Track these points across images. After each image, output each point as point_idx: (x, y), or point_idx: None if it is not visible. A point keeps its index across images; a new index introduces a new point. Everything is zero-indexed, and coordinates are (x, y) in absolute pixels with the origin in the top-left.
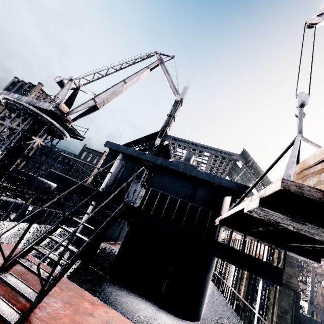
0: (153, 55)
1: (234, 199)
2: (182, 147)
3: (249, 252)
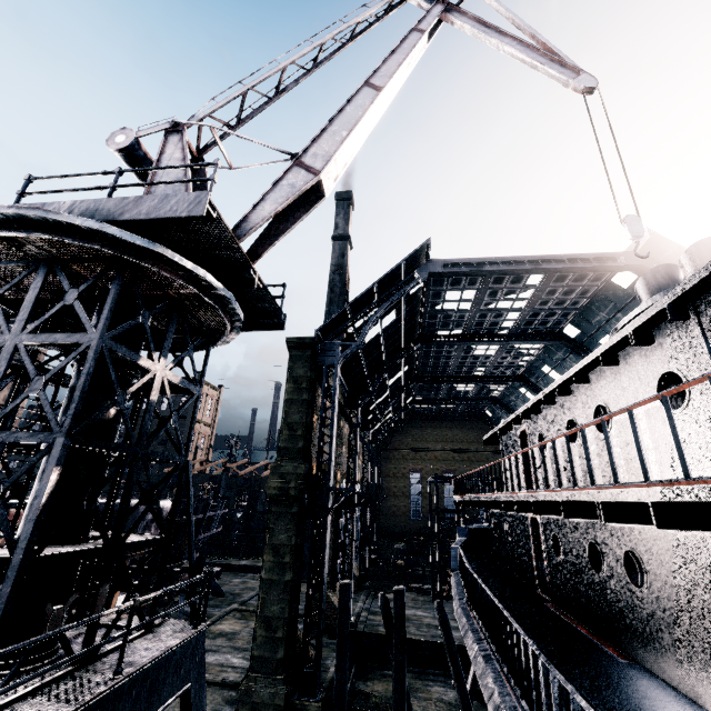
0: (401, 3)
1: None
2: (465, 282)
3: None
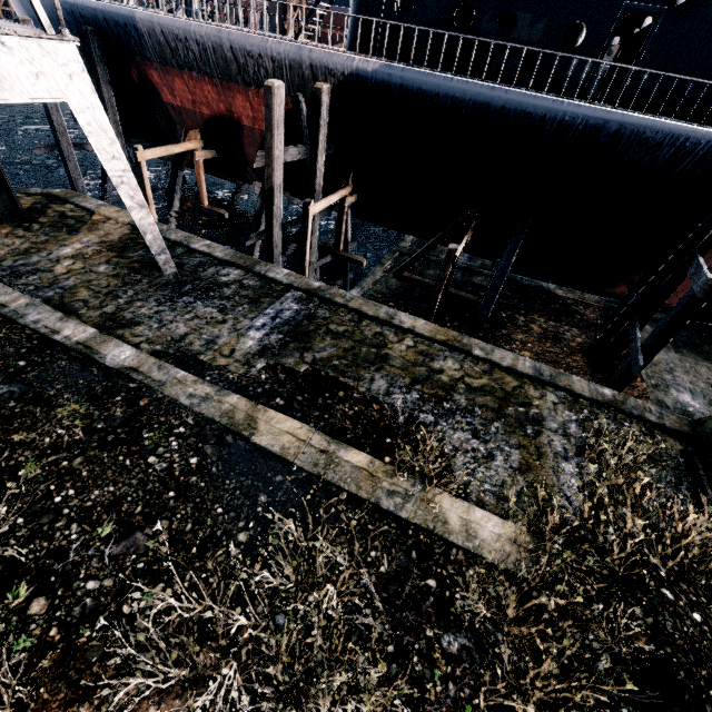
0: None
1: None
2: None
3: None
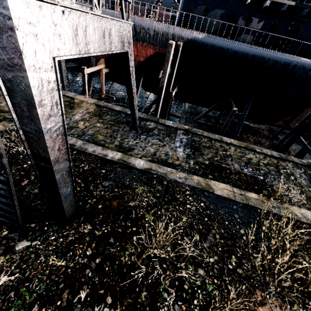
0: None
1: None
2: None
3: None
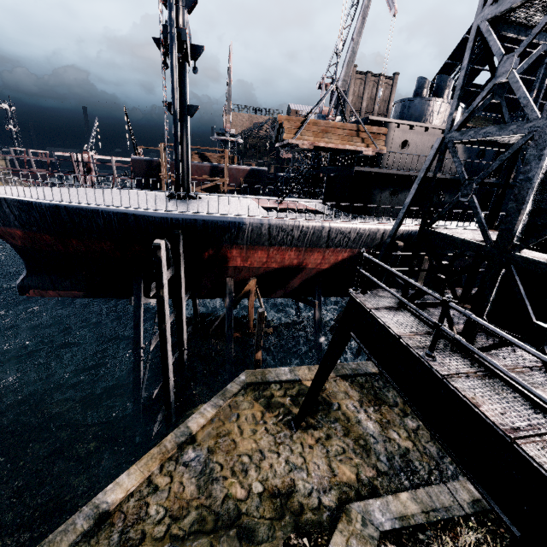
0: None
1: (399, 124)
2: None
3: (404, 165)
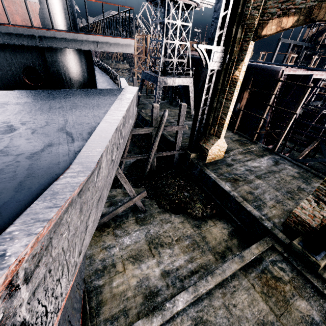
0: None
1: None
2: None
3: None
